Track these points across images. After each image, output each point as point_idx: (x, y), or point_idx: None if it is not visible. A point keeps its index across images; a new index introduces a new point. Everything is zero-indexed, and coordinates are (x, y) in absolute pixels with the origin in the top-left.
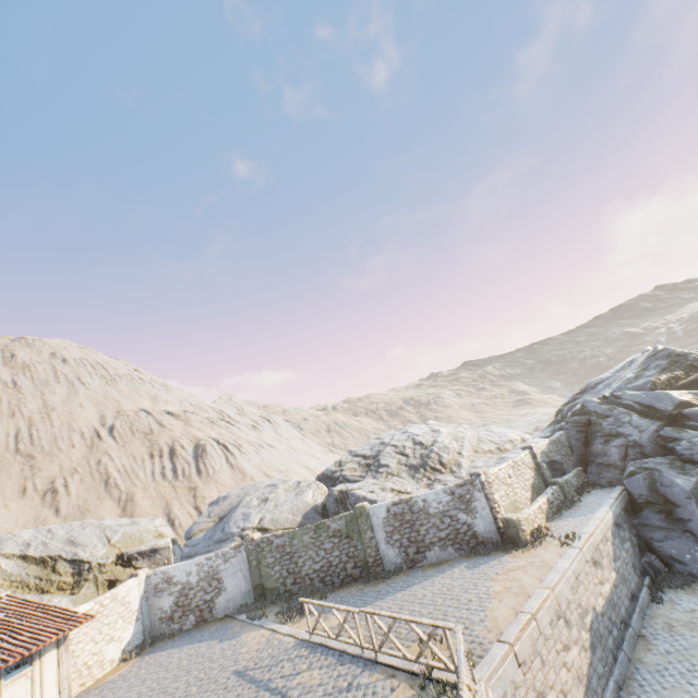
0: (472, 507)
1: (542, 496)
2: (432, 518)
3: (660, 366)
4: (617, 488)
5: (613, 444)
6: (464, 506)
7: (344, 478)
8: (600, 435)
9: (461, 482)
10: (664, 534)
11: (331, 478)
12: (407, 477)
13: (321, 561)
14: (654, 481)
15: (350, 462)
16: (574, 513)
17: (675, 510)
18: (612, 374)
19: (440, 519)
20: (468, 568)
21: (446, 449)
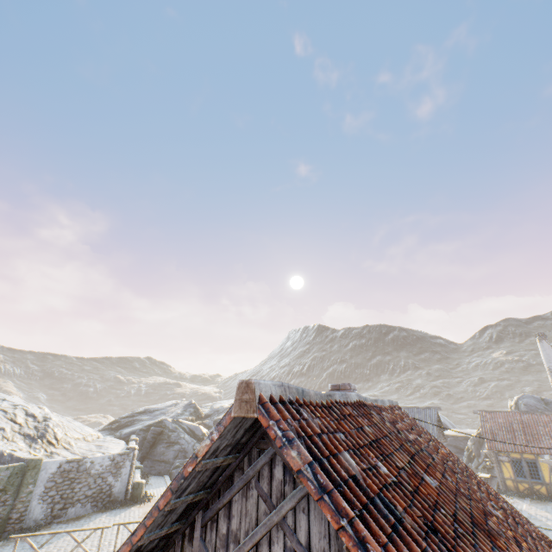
0: (120, 472)
1: (139, 474)
2: (90, 478)
3: (191, 411)
4: (166, 475)
5: (174, 448)
6: (116, 470)
7: None
8: (166, 442)
9: (123, 452)
10: None
11: None
12: (25, 444)
13: None
14: None
15: None
16: (152, 486)
17: None
18: (165, 407)
19: (95, 479)
20: (113, 516)
21: (61, 428)
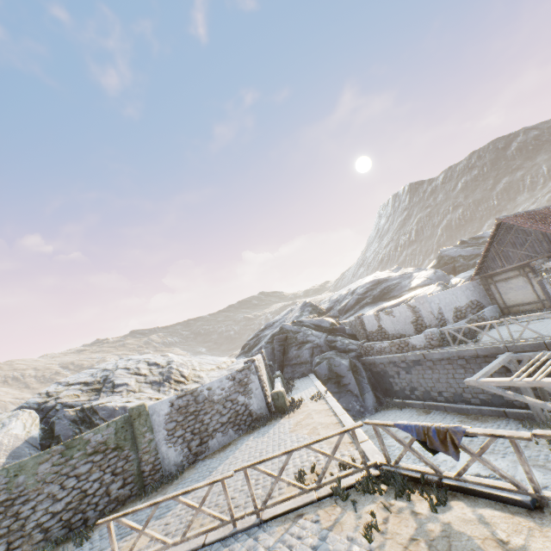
0: (249, 389)
1: (278, 383)
2: (216, 405)
3: (309, 311)
4: (310, 374)
5: (306, 347)
6: (243, 389)
7: (64, 405)
8: (295, 345)
9: (241, 368)
10: (339, 396)
11: (39, 409)
12: (152, 391)
13: (68, 495)
14: (331, 365)
15: (67, 390)
16: (298, 390)
17: (342, 380)
18: (282, 317)
19: (223, 405)
20: (260, 437)
21: (185, 366)
